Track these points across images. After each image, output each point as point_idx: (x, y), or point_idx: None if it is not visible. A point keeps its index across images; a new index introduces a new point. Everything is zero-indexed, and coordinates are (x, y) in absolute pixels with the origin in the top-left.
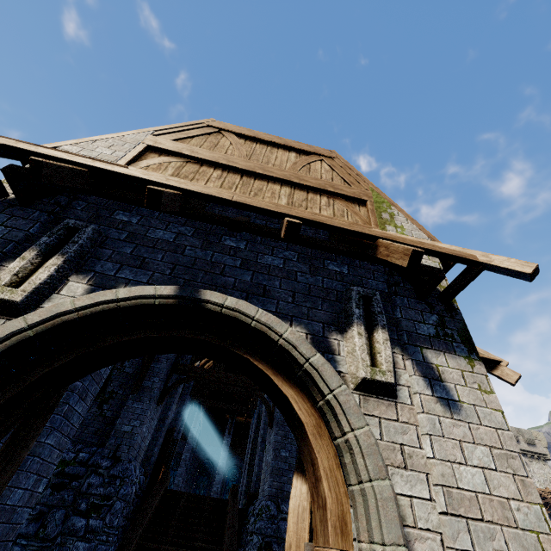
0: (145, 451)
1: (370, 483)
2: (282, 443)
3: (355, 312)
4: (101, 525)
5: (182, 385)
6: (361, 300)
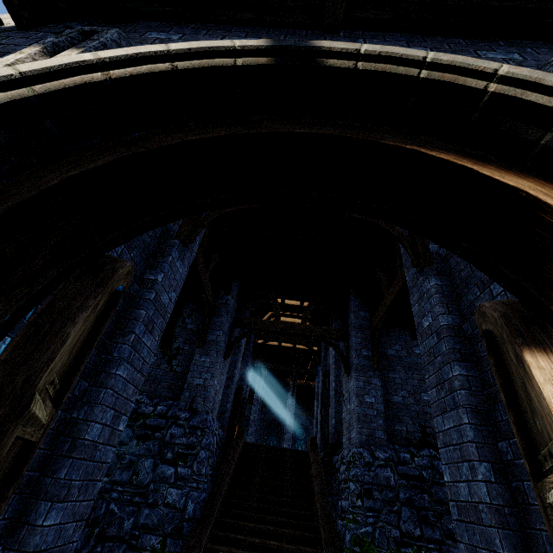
0: (219, 407)
1: None
2: (365, 389)
3: None
4: (189, 473)
5: (243, 344)
6: None
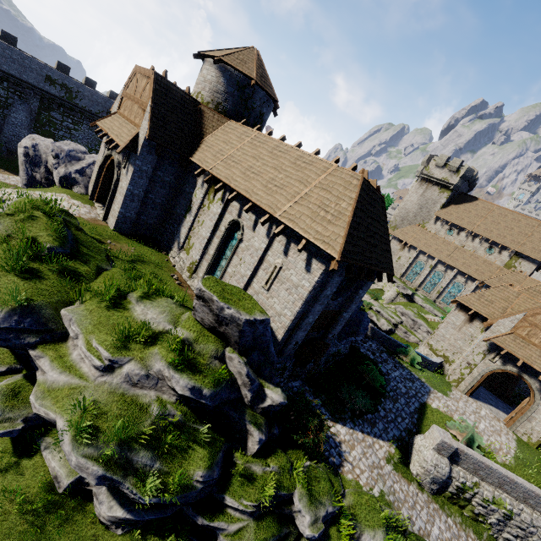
0: None
1: (535, 405)
2: None
3: None
4: None
5: None
6: None
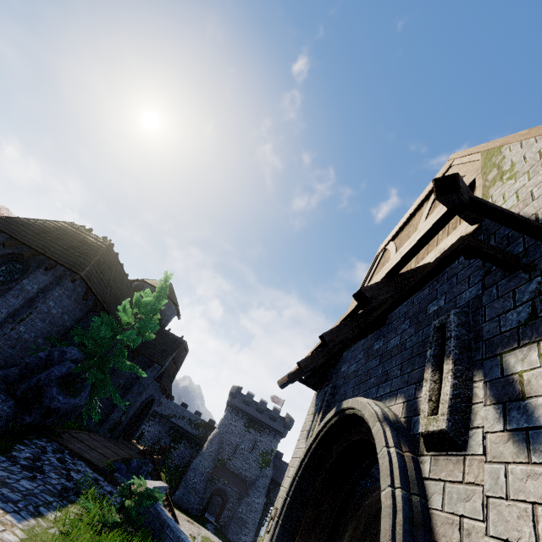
0: None
1: None
2: None
3: (427, 355)
4: None
5: None
6: (434, 336)
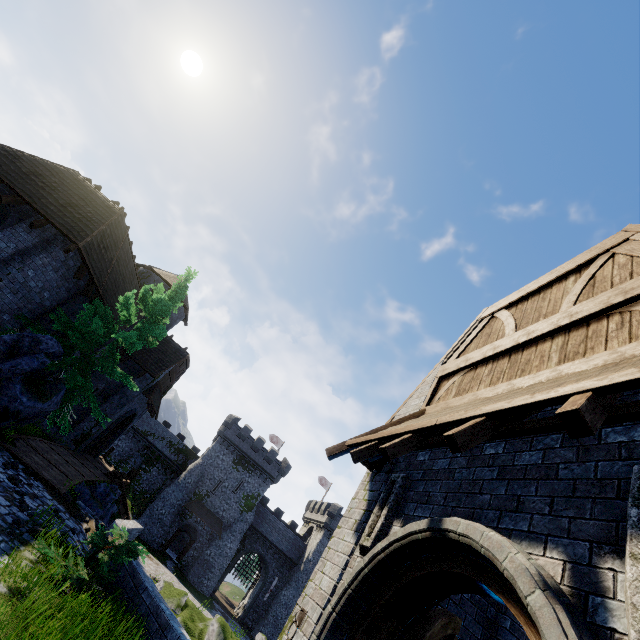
0: None
1: None
2: None
3: (629, 515)
4: None
5: None
6: None
